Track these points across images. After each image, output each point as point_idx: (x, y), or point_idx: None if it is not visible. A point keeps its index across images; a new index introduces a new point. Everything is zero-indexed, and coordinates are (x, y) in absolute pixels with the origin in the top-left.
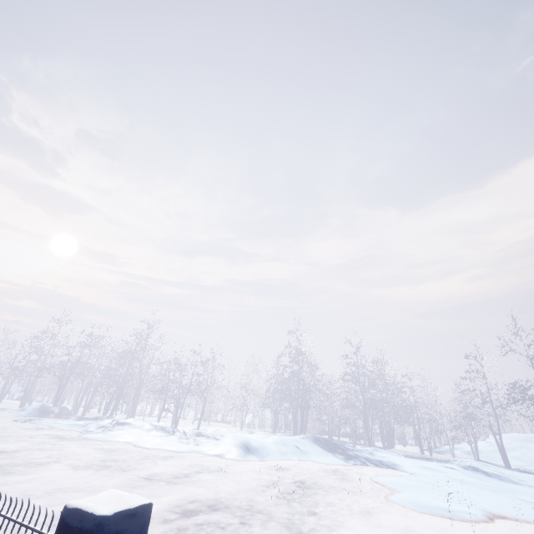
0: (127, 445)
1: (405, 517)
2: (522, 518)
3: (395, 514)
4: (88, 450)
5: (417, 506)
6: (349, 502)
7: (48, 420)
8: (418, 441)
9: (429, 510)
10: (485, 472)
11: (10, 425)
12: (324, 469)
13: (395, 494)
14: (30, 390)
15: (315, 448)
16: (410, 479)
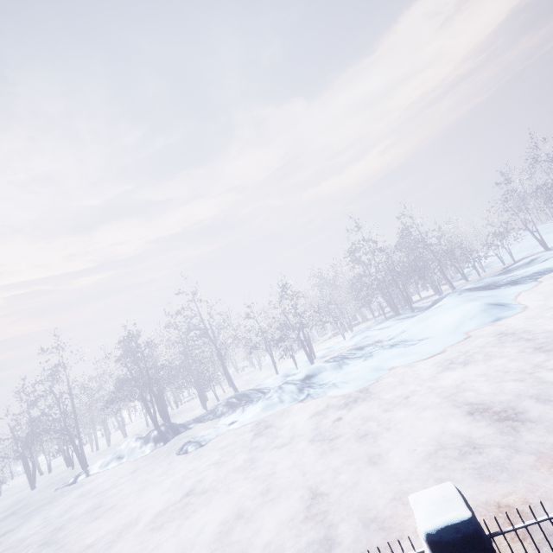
0: (408, 367)
1: None
2: None
3: None
4: (444, 376)
5: None
6: None
7: (210, 431)
8: (461, 274)
9: None
10: None
11: (211, 453)
12: (549, 287)
13: None
14: (80, 442)
15: (484, 292)
16: None
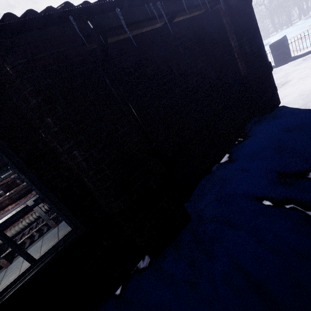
0: None
1: None
2: None
3: None
4: None
5: None
6: None
7: None
8: None
9: None
10: None
11: None
12: None
13: None
14: None
15: None
16: None
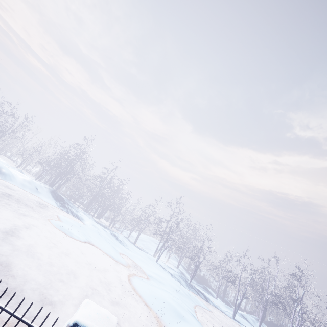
0: None
1: (43, 225)
2: (100, 248)
3: (41, 222)
4: None
5: (58, 226)
6: (23, 210)
7: None
8: (111, 221)
9: (61, 229)
10: (117, 238)
11: None
12: (40, 202)
13: (57, 221)
14: None
15: (48, 194)
16: (77, 223)
